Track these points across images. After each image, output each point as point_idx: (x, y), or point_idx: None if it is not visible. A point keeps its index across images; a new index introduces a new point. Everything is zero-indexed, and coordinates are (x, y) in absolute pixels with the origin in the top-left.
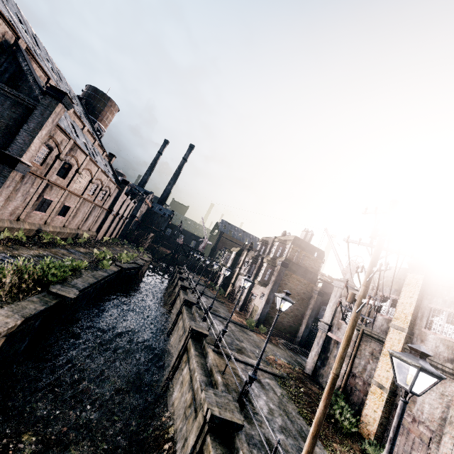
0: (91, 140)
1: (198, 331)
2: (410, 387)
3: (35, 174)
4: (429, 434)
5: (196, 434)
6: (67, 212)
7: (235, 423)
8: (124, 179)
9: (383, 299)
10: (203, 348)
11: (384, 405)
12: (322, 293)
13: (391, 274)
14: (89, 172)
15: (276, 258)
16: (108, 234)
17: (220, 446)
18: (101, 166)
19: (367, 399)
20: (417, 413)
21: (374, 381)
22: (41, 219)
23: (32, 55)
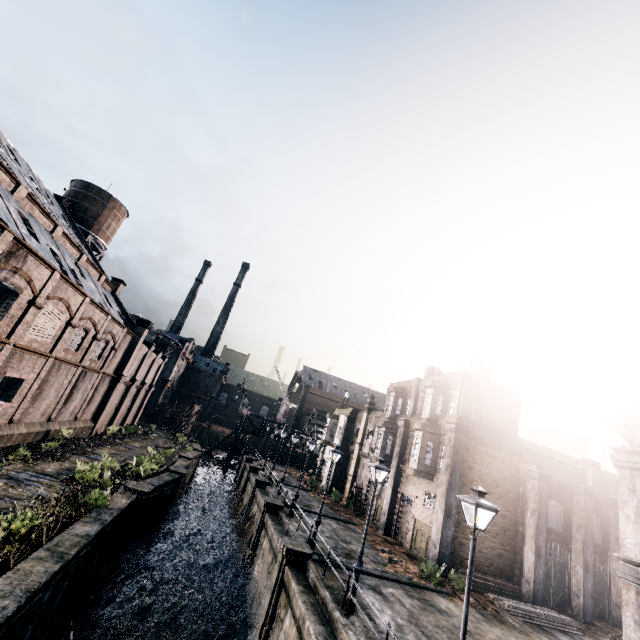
0: (72, 252)
1: None
2: None
3: None
4: None
5: None
6: (15, 391)
7: None
8: (141, 318)
9: None
10: None
11: None
12: (545, 475)
13: None
14: (64, 305)
15: (436, 418)
16: (119, 419)
17: None
18: (94, 295)
19: None
20: None
21: None
22: None
23: None
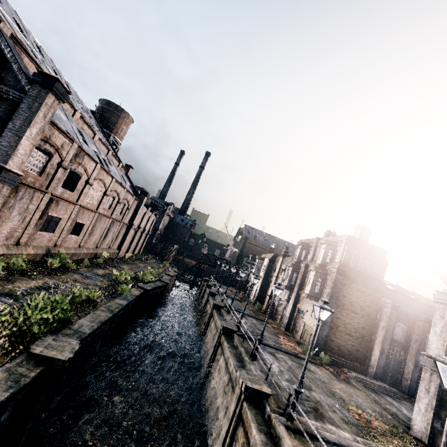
0: (104, 150)
1: (255, 390)
2: None
3: (32, 186)
4: None
5: None
6: (81, 230)
7: None
8: (142, 190)
9: None
10: (269, 422)
11: None
12: (396, 306)
13: None
14: (102, 183)
15: (326, 264)
16: (131, 250)
17: None
18: (116, 176)
19: None
20: None
21: None
22: (49, 241)
23: (21, 46)
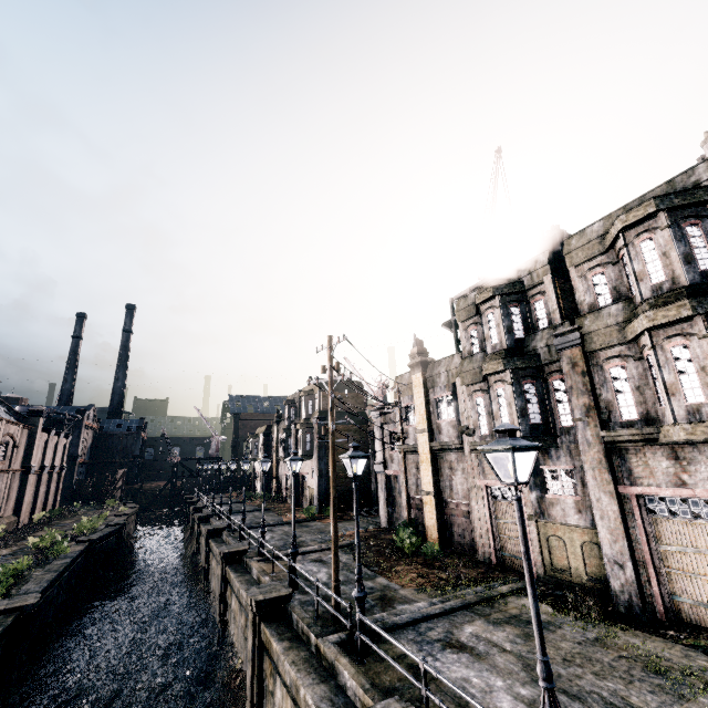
0: None
1: (233, 552)
2: (352, 473)
3: None
4: (467, 508)
5: (251, 633)
6: None
7: (283, 596)
8: (32, 410)
9: (408, 410)
10: (246, 566)
11: (436, 508)
12: None
13: (404, 383)
14: None
15: (310, 417)
16: (39, 508)
17: (275, 623)
18: None
19: (425, 512)
20: (456, 497)
21: (423, 491)
22: None
23: None
